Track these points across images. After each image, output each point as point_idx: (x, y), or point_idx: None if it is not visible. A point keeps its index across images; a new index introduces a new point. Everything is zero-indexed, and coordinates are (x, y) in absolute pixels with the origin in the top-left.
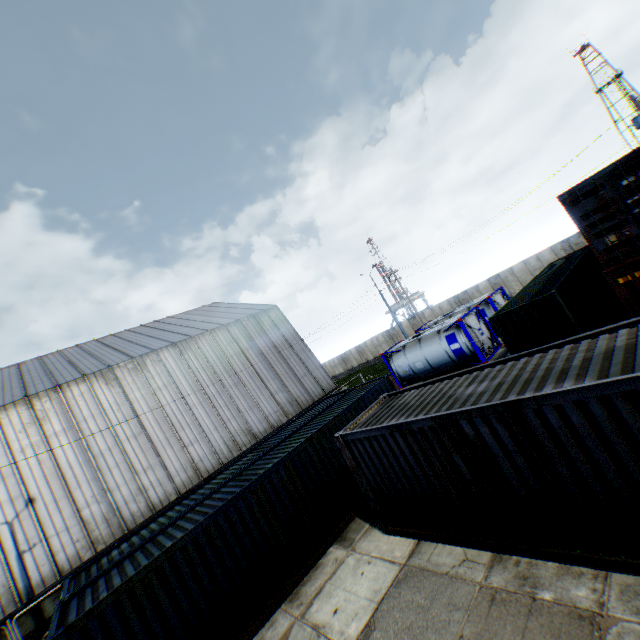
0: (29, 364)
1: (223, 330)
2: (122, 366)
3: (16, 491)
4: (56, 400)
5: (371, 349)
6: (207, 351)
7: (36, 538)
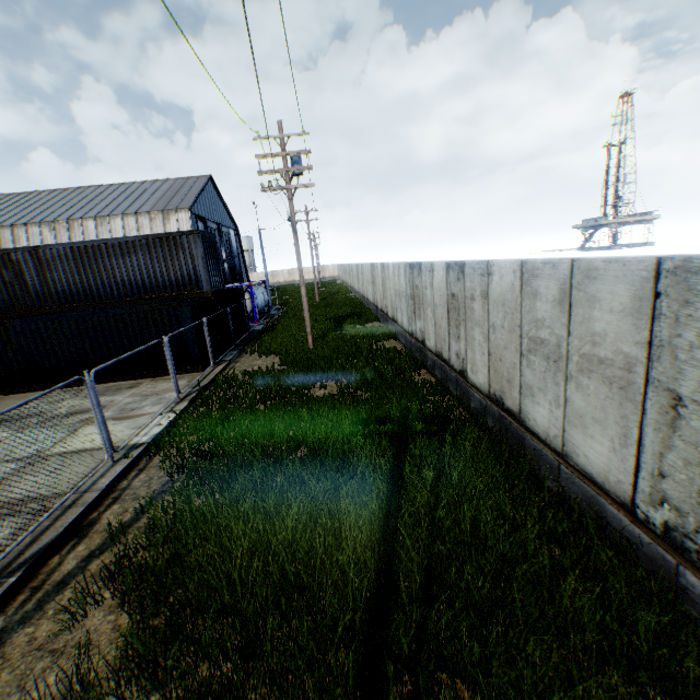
0: (67, 193)
1: (134, 217)
2: (61, 223)
3: None
4: (25, 232)
5: (347, 274)
6: (115, 230)
7: None
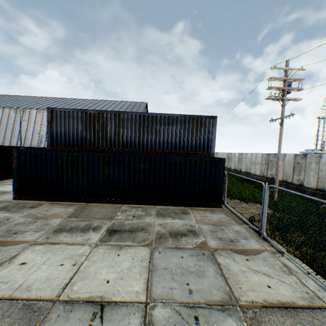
0: (81, 100)
1: None
2: None
3: (46, 130)
4: None
5: None
6: None
7: (44, 141)
